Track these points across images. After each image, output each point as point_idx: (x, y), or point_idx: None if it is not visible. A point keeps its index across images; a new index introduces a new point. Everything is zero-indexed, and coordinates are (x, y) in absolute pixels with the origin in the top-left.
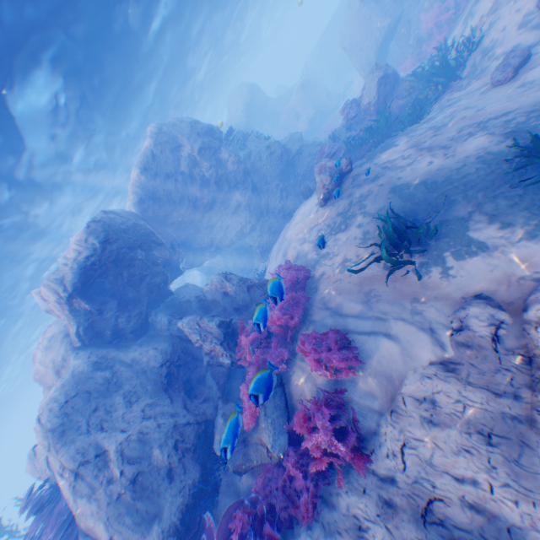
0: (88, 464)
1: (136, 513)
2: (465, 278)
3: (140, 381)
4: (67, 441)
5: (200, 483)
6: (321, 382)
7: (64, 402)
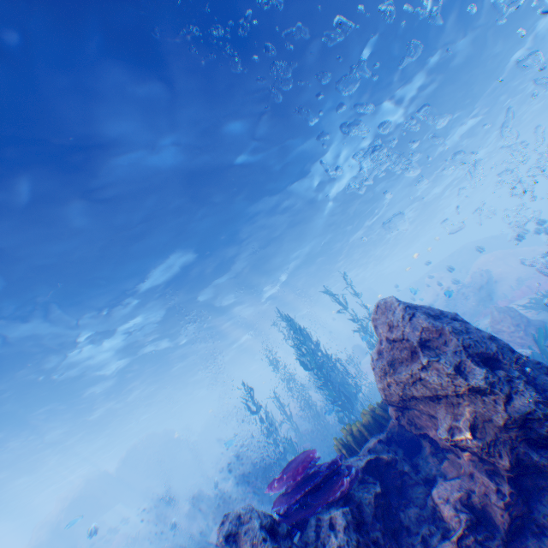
0: None
1: None
2: None
3: None
4: None
5: None
6: None
7: None
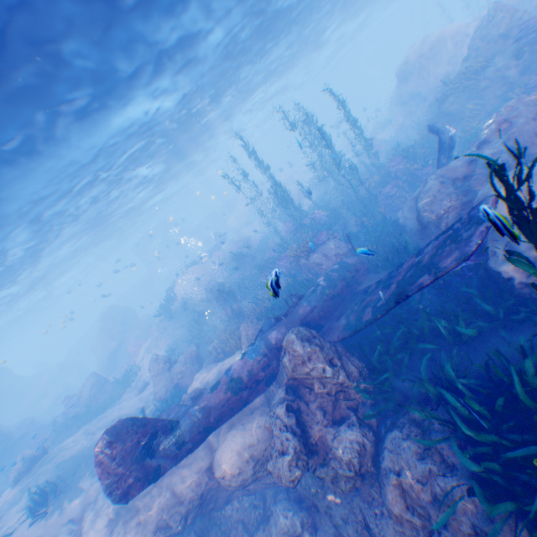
0: None
1: None
2: (70, 510)
3: None
4: None
5: None
6: None
7: None
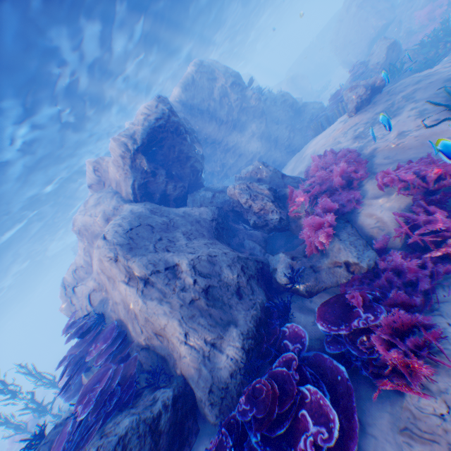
0: (157, 273)
1: (209, 317)
2: None
3: (193, 227)
4: (136, 253)
5: (271, 301)
6: (410, 204)
7: (127, 229)
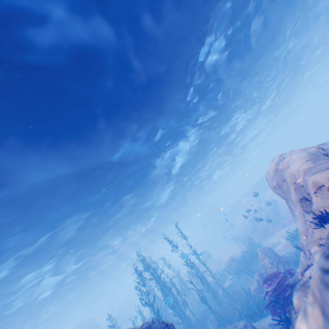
0: None
1: None
2: None
3: None
4: None
5: None
6: None
7: None
